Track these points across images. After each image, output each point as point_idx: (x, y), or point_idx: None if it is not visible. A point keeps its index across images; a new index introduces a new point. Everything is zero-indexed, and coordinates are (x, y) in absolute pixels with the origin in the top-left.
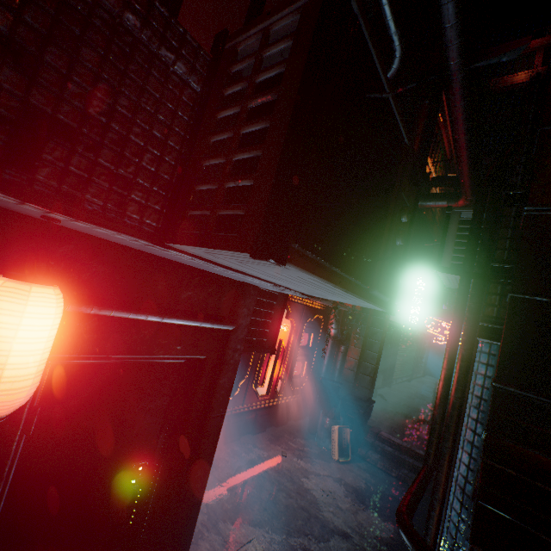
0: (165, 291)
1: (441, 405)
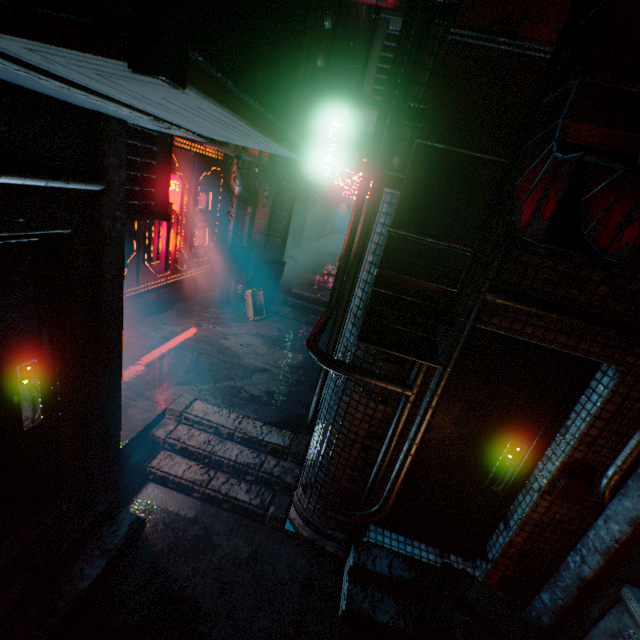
0: None
1: (346, 256)
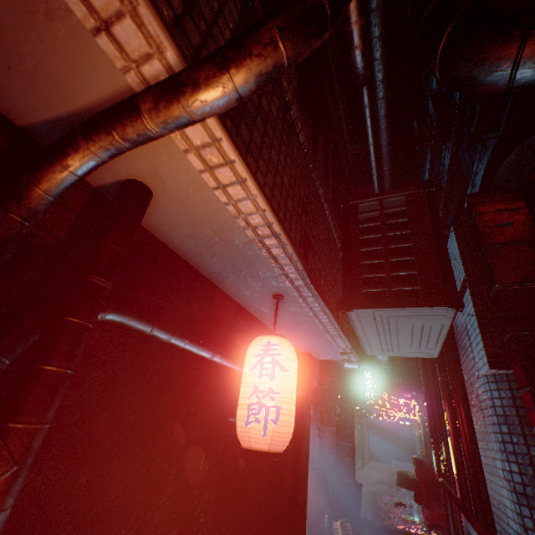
0: None
1: (457, 445)
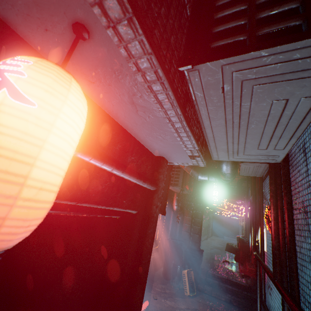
0: (120, 152)
1: (276, 236)
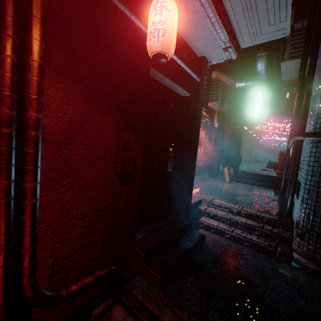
0: (178, 51)
1: (296, 111)
